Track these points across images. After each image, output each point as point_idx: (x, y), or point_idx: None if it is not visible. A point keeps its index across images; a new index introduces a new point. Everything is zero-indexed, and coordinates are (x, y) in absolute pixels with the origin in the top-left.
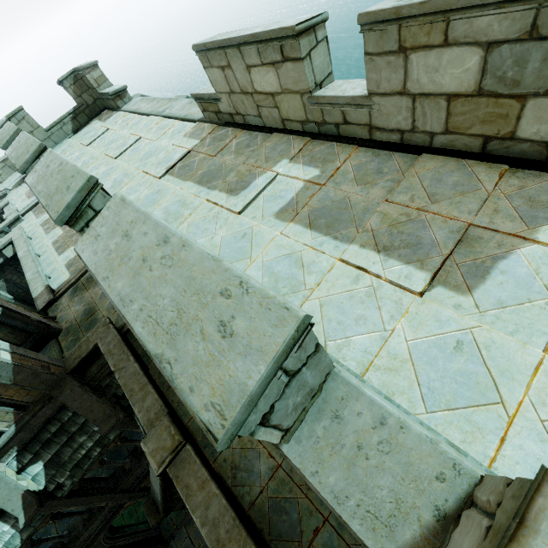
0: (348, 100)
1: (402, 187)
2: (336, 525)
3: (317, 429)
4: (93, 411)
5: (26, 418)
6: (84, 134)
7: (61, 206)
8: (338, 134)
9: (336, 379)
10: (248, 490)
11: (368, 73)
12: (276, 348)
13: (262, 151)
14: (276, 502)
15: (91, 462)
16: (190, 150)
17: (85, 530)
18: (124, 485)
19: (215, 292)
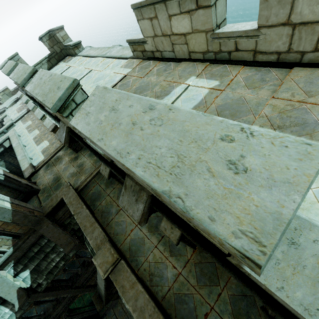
0: (241, 33)
1: (283, 88)
2: (219, 311)
3: (275, 253)
4: (60, 239)
5: (19, 243)
6: (55, 70)
7: (54, 99)
8: (229, 59)
9: None
10: (160, 288)
11: (261, 11)
12: (308, 179)
13: (176, 72)
14: (179, 296)
15: (58, 270)
16: (126, 75)
17: (54, 311)
18: (77, 284)
19: (214, 138)
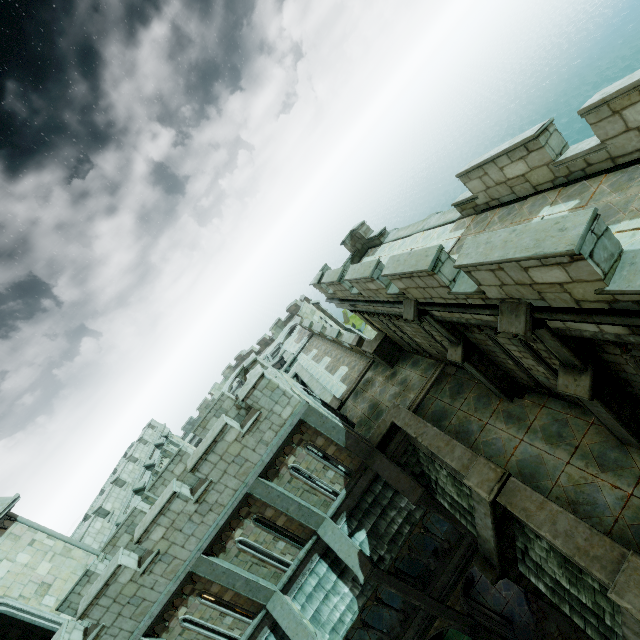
0: (586, 152)
1: None
2: None
3: (622, 273)
4: (400, 482)
5: (351, 483)
6: None
7: (428, 263)
8: (585, 174)
9: (626, 253)
10: (597, 521)
11: (596, 132)
12: (586, 220)
13: (523, 211)
14: (639, 528)
15: (403, 539)
16: (460, 236)
17: (403, 632)
18: (432, 592)
19: (551, 226)
